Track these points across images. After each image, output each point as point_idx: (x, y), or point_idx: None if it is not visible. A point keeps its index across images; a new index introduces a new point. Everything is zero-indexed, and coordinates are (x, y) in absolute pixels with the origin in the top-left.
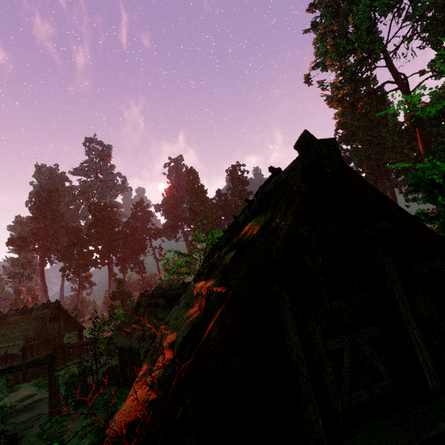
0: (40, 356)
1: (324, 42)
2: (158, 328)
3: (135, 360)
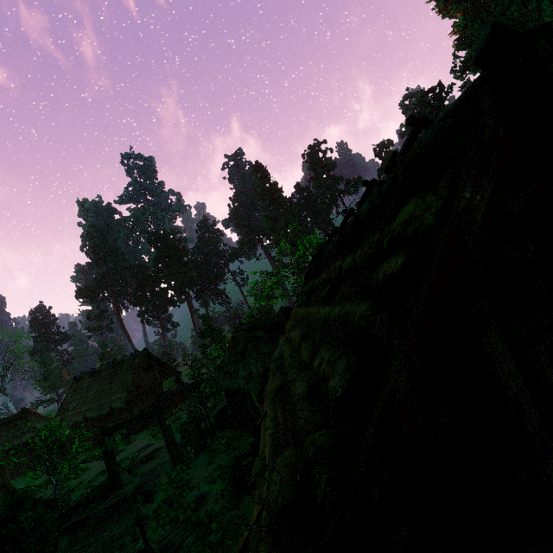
0: (145, 406)
1: None
2: (265, 364)
3: (247, 401)
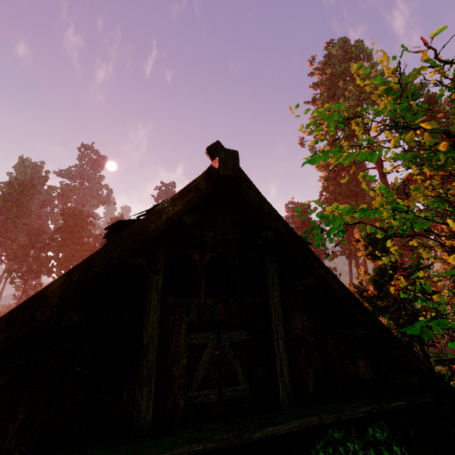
0: None
1: None
2: None
3: None
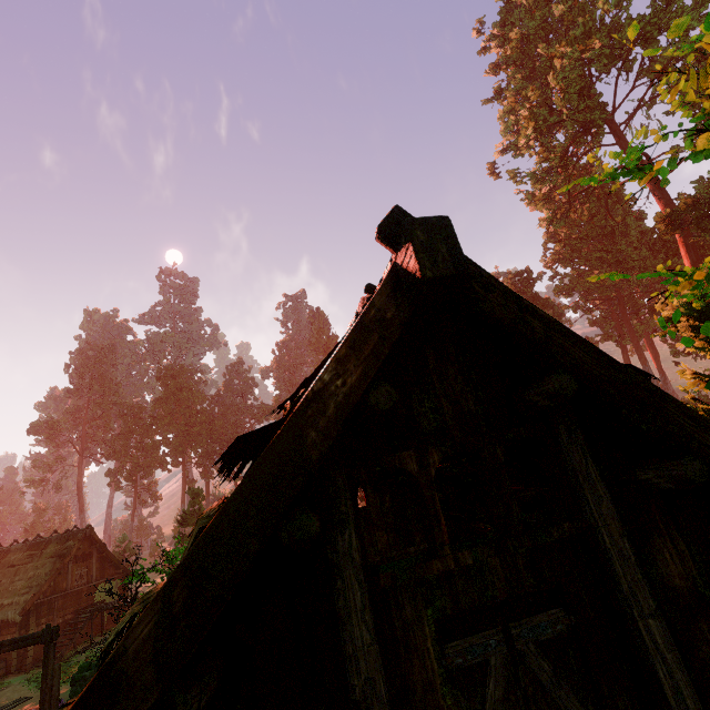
0: (52, 624)
1: (515, 114)
2: None
3: None
